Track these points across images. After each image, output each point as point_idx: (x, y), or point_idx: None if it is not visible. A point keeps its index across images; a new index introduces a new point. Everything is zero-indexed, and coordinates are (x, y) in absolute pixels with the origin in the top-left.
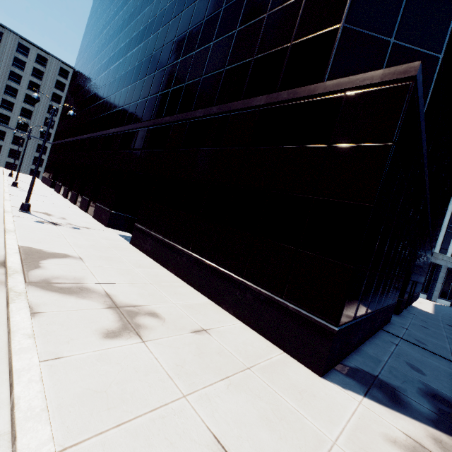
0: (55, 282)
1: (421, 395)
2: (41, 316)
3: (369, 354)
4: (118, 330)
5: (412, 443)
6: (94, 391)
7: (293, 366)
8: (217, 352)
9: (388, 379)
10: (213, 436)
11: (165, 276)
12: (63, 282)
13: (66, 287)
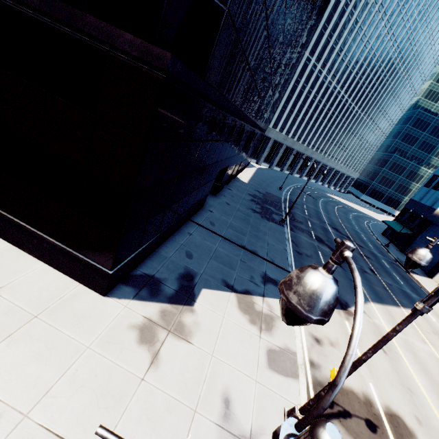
0: None
1: (177, 279)
2: None
3: (160, 255)
4: None
5: (144, 322)
6: None
7: (83, 295)
8: (4, 313)
9: (160, 275)
10: None
11: None
12: None
13: None
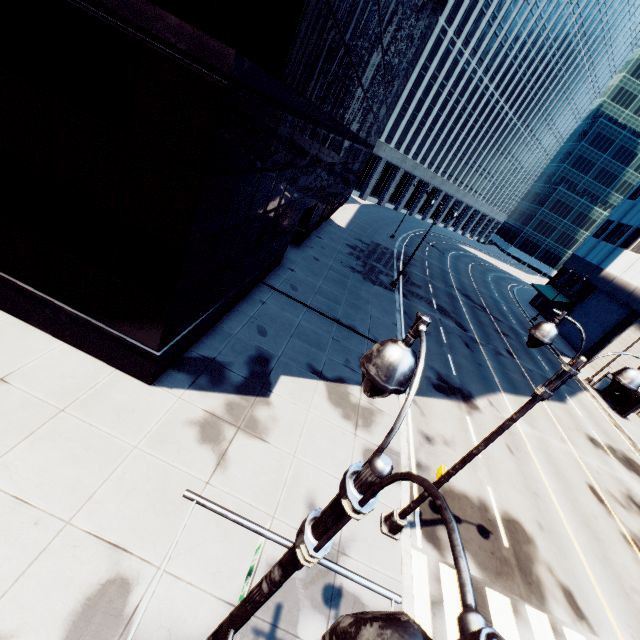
0: None
1: (246, 363)
2: None
3: (222, 332)
4: None
5: (206, 417)
6: None
7: (122, 384)
8: (20, 406)
9: (224, 358)
10: (12, 497)
11: None
12: None
13: None
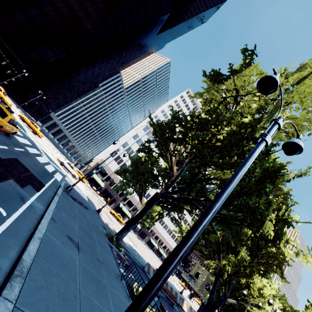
0: None
1: None
2: None
3: None
4: None
5: None
6: None
7: None
8: None
9: None
10: None
11: None
12: None
13: None
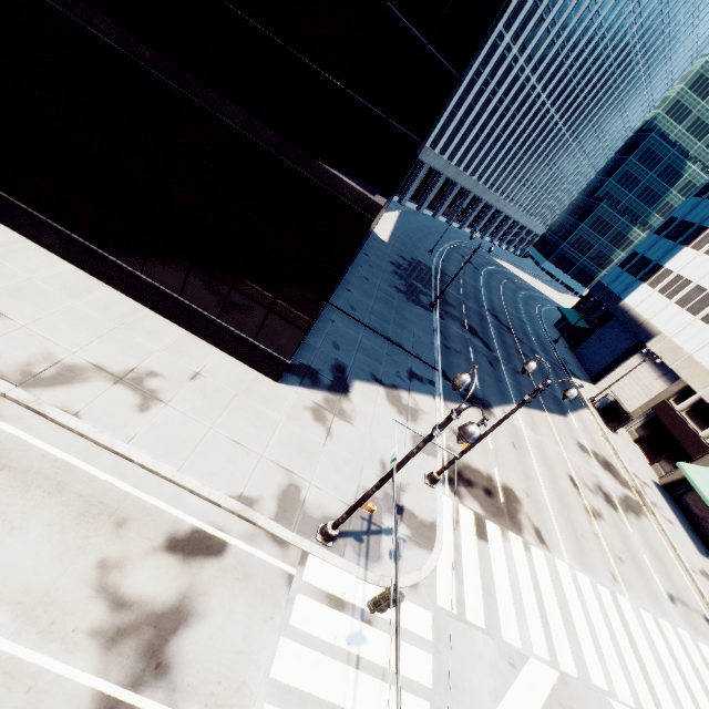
0: (37, 372)
1: (330, 370)
2: (84, 415)
3: (310, 345)
4: (144, 402)
5: (314, 406)
6: (170, 445)
7: (261, 381)
8: (214, 391)
9: (316, 366)
10: (232, 440)
11: (117, 303)
12: (45, 369)
13: (56, 375)
